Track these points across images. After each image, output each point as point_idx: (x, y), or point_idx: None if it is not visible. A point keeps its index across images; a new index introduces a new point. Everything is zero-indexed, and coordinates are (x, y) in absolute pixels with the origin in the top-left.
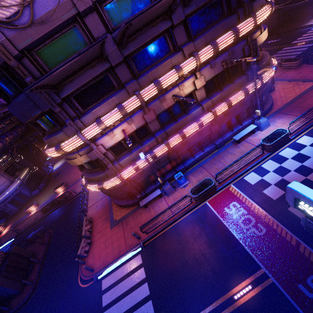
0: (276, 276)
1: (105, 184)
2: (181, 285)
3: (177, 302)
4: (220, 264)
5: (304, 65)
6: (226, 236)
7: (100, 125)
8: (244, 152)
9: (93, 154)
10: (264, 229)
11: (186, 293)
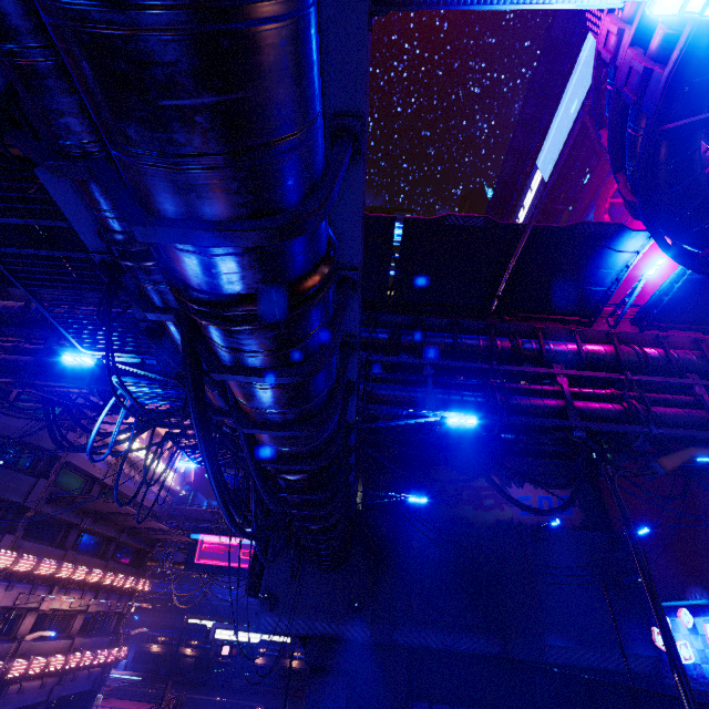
0: None
1: None
2: None
3: None
4: None
5: (113, 698)
6: None
7: (39, 563)
8: None
9: None
10: None
11: None
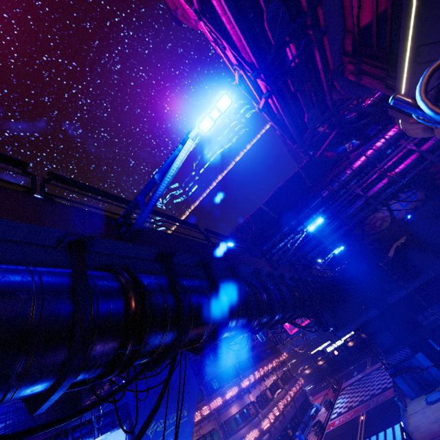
0: (365, 410)
1: (261, 423)
2: (346, 439)
3: (350, 439)
4: (351, 425)
5: (313, 396)
6: (344, 423)
7: (254, 375)
8: (321, 416)
9: (251, 396)
10: (352, 412)
11: (349, 436)
